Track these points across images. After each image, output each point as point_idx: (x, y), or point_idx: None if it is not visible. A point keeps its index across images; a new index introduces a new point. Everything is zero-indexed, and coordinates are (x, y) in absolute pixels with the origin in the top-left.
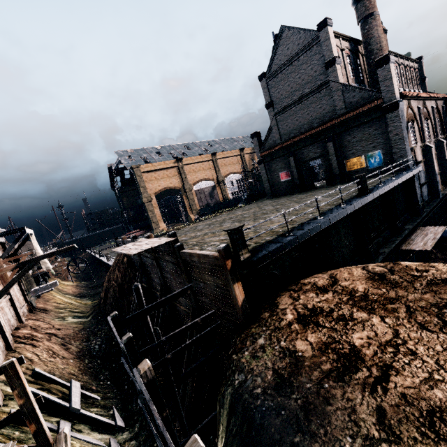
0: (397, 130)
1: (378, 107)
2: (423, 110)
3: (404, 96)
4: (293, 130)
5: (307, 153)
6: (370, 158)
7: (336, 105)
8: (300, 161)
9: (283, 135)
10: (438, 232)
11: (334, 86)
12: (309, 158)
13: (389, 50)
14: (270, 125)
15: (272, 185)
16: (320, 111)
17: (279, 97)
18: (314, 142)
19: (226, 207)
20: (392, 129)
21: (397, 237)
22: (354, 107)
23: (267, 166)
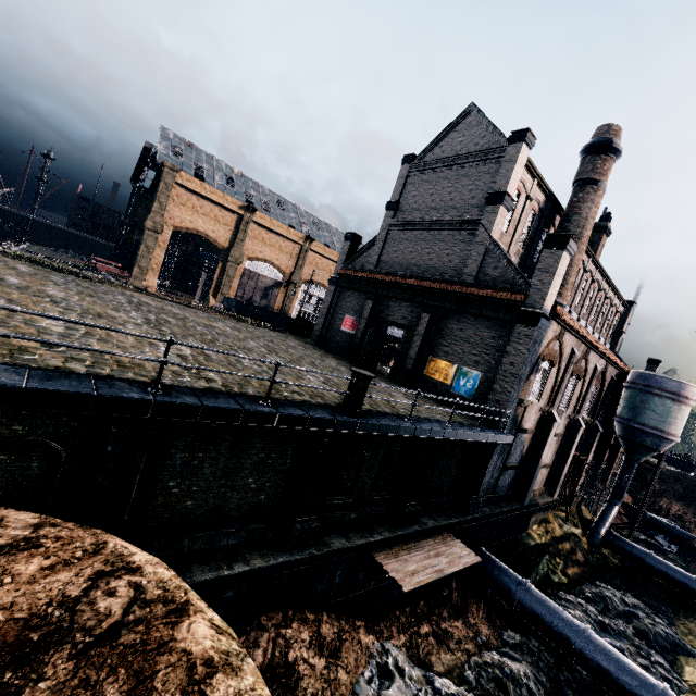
0: (517, 358)
1: (515, 305)
2: (581, 361)
3: (559, 315)
4: (398, 265)
5: (395, 310)
6: (462, 376)
7: (467, 265)
8: (380, 316)
9: (383, 263)
10: (460, 562)
11: (481, 234)
12: (391, 320)
13: (597, 258)
14: (377, 236)
15: (327, 326)
16: (445, 260)
17: (410, 203)
18: (411, 301)
19: (266, 321)
20: (512, 352)
21: (389, 527)
22: (486, 284)
23: (338, 293)
